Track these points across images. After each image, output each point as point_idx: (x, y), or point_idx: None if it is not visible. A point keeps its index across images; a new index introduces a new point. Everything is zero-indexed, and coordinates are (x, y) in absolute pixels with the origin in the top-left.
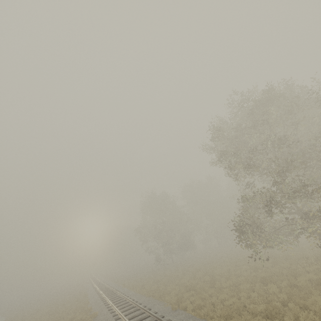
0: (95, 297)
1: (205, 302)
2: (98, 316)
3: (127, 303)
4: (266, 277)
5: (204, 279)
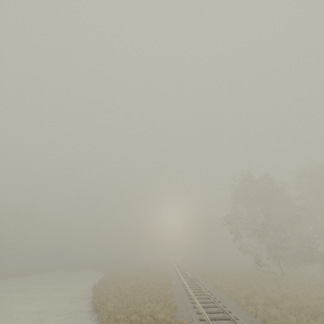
0: (180, 288)
1: None
2: None
3: None
4: None
5: None
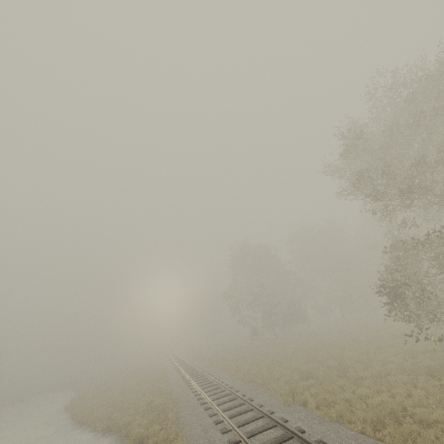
0: (176, 377)
1: (335, 397)
2: (181, 402)
3: (219, 389)
4: (434, 367)
5: (328, 363)
